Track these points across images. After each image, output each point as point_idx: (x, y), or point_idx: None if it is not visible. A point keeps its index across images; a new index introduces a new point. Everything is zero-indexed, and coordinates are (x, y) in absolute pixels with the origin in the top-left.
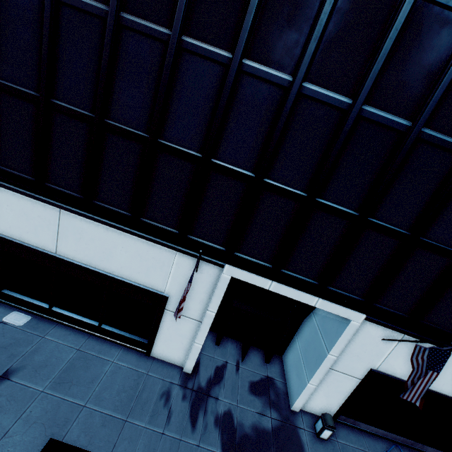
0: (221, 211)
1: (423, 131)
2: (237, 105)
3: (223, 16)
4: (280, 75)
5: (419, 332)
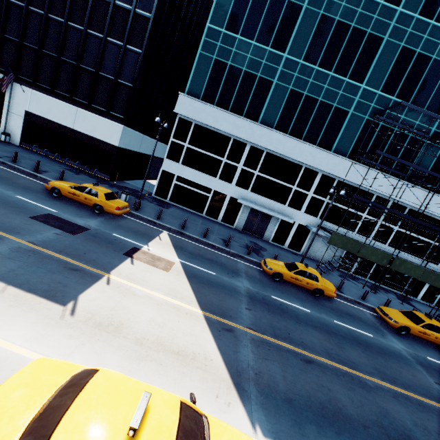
0: None
1: (10, 0)
2: None
3: None
4: None
5: (34, 86)
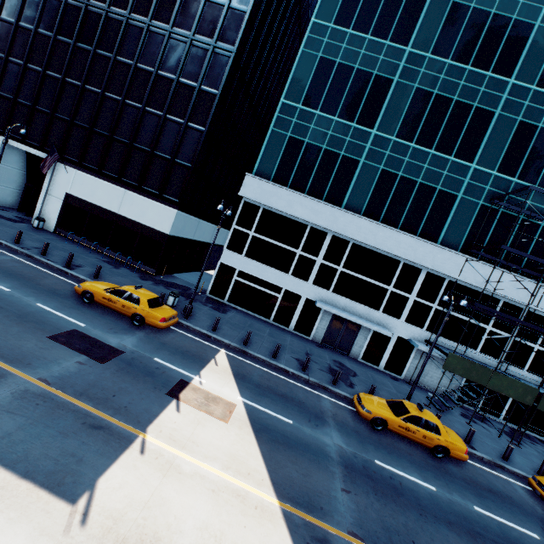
0: (2, 114)
1: (66, 79)
2: (8, 72)
3: (3, 45)
4: (20, 63)
5: (80, 167)
